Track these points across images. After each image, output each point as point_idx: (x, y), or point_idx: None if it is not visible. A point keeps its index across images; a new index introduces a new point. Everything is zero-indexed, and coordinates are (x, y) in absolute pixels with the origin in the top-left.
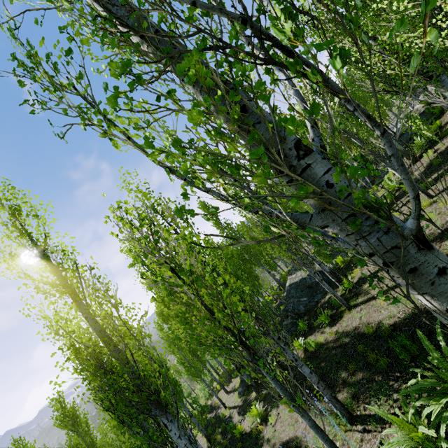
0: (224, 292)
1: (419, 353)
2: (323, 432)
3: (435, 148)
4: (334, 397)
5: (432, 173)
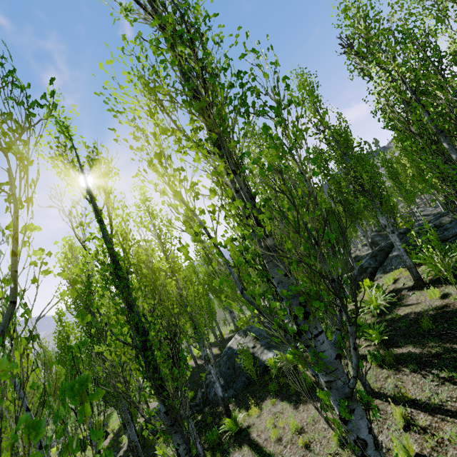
0: None
1: None
2: None
3: (449, 289)
4: None
5: (408, 340)
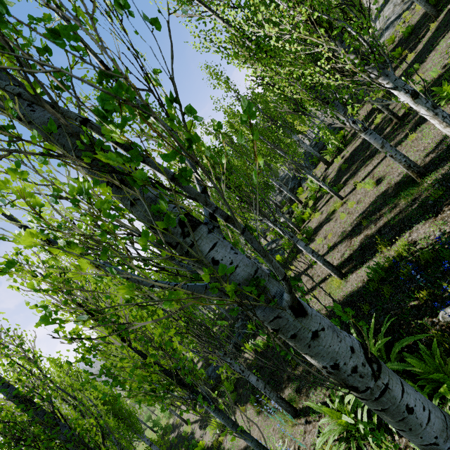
0: (155, 334)
1: None
2: (265, 449)
3: (342, 154)
4: (279, 398)
5: (342, 177)
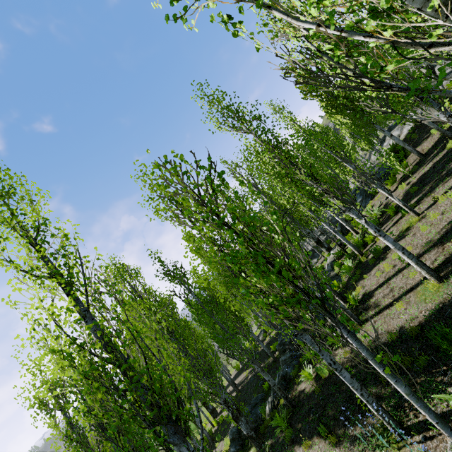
0: (294, 241)
1: None
2: (423, 401)
3: (407, 181)
4: (380, 406)
5: (412, 198)
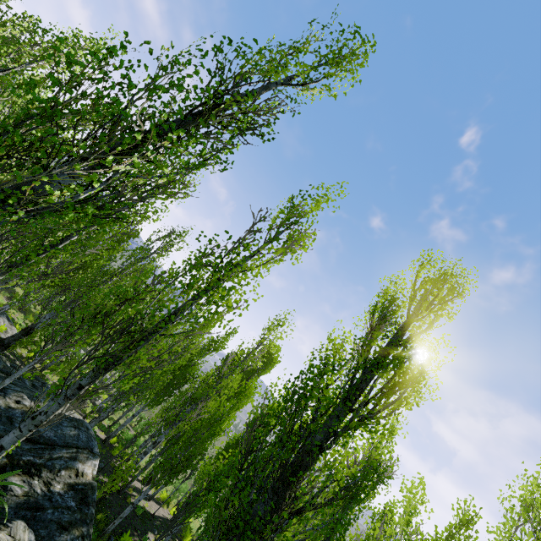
0: None
1: None
2: None
3: None
4: None
5: None
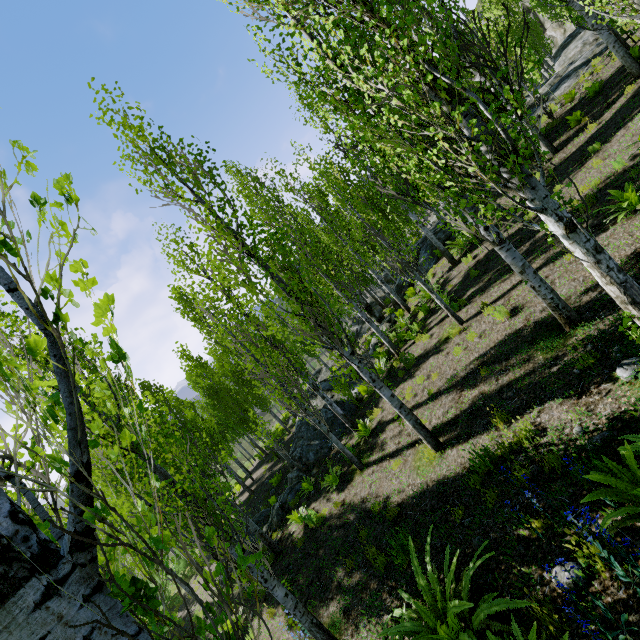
0: None
1: (418, 555)
2: None
3: (475, 252)
4: (315, 625)
5: (468, 288)
